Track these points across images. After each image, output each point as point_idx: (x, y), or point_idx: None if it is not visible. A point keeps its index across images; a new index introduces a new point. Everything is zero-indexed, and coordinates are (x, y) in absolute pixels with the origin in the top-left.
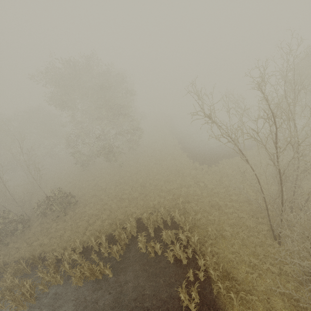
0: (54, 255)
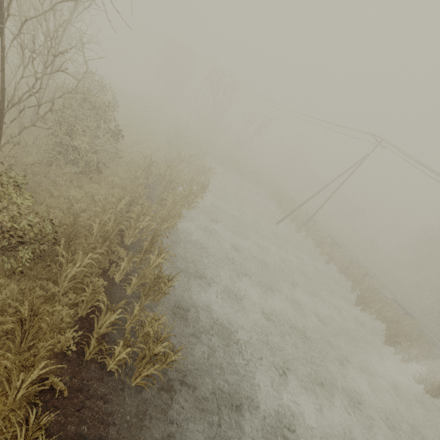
0: (165, 162)
